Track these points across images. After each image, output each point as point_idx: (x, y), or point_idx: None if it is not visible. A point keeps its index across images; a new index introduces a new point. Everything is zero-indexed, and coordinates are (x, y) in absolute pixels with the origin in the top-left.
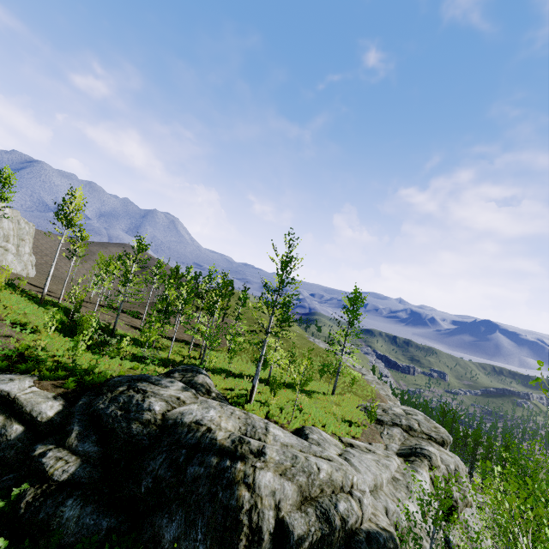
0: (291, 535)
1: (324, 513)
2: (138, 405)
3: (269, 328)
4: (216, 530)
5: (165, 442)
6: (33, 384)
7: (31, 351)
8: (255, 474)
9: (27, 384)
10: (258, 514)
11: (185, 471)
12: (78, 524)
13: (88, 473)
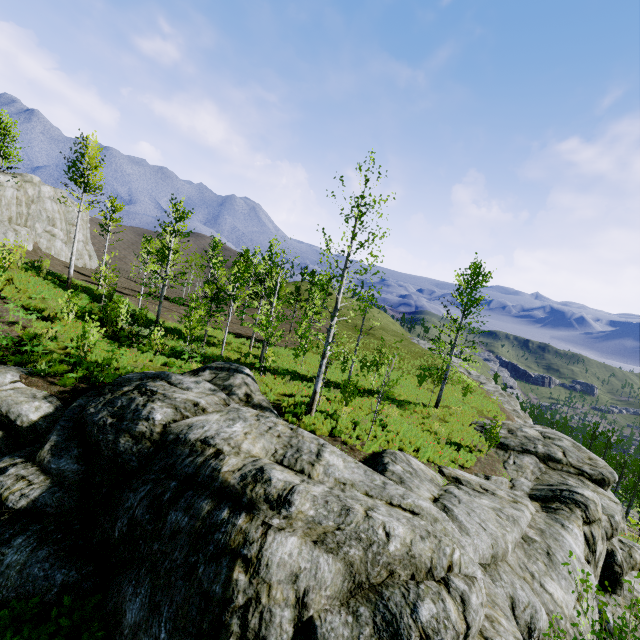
0: None
1: (390, 622)
2: (136, 411)
3: (336, 312)
4: (186, 632)
5: (157, 466)
6: (18, 379)
7: (39, 341)
8: (264, 541)
9: (9, 379)
10: (261, 614)
11: (166, 517)
12: (22, 575)
13: (58, 499)
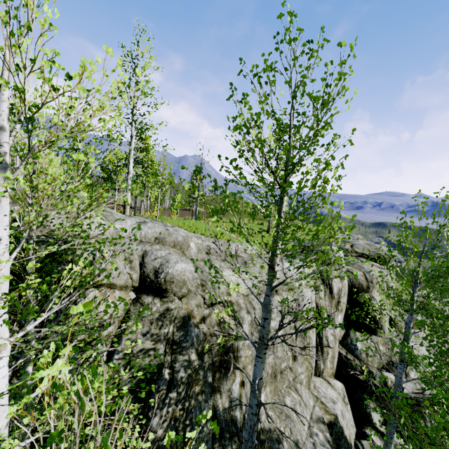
0: None
1: None
2: None
3: (132, 139)
4: None
5: None
6: None
7: None
8: None
9: None
10: None
11: None
12: None
13: None
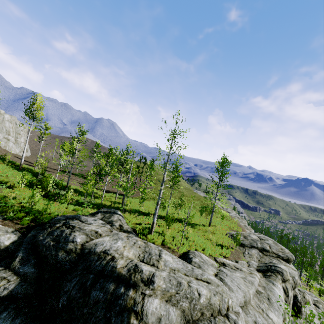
0: None
1: None
2: (66, 237)
3: (163, 182)
4: None
5: (80, 267)
6: None
7: (6, 199)
8: (143, 302)
9: None
10: None
11: (90, 294)
12: None
13: (24, 289)
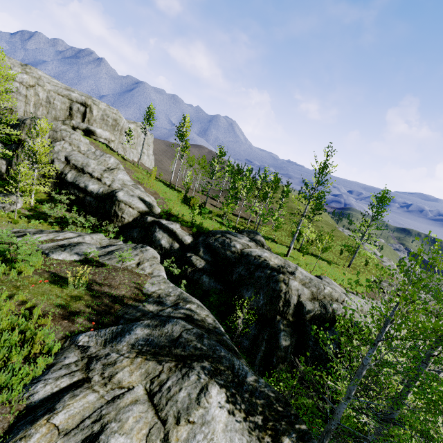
0: (304, 308)
1: (323, 305)
2: (228, 244)
3: (305, 213)
4: (269, 297)
5: (243, 261)
6: (179, 227)
7: (172, 212)
8: (289, 280)
9: (178, 227)
10: (289, 295)
11: (254, 274)
12: (209, 284)
13: (209, 268)
